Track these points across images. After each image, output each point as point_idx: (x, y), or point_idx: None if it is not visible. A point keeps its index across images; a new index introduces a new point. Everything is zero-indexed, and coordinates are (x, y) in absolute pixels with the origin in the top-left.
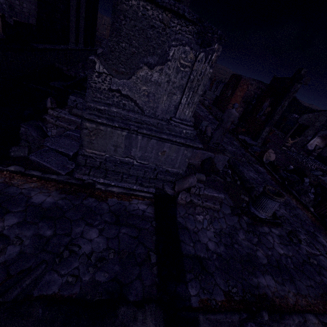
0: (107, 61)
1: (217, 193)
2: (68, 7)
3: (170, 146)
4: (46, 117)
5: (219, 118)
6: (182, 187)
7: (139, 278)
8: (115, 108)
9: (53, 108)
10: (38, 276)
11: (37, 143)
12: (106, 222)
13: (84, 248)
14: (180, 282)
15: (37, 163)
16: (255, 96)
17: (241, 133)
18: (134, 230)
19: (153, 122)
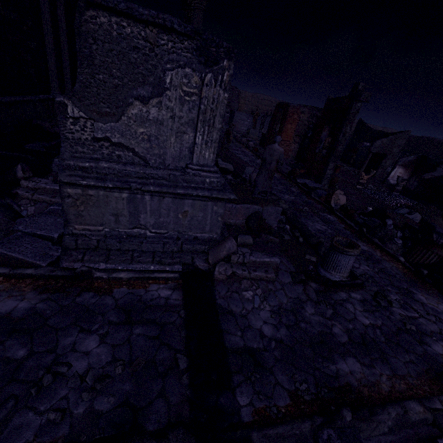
0: (82, 101)
1: (269, 257)
2: (43, 45)
3: (193, 203)
4: (18, 192)
5: None
6: (218, 257)
7: (162, 396)
8: (105, 162)
9: (28, 178)
10: (1, 420)
11: (4, 228)
12: (111, 322)
13: (77, 366)
14: (223, 390)
15: (4, 256)
16: (310, 126)
17: (300, 175)
18: (154, 328)
19: (162, 174)
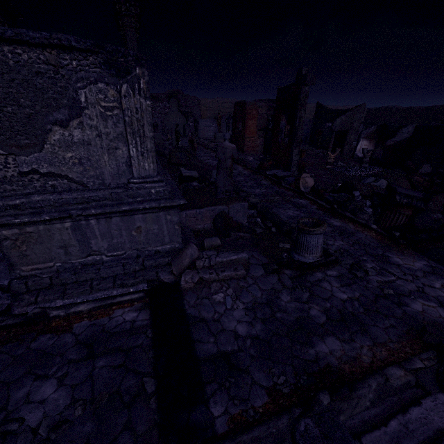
0: None
1: (236, 254)
2: None
3: (144, 217)
4: None
5: (239, 160)
6: (181, 266)
7: (128, 428)
8: (38, 195)
9: None
10: None
11: None
12: (71, 361)
13: (31, 419)
14: (196, 405)
15: None
16: (269, 118)
17: (270, 167)
18: (119, 356)
19: (103, 194)
